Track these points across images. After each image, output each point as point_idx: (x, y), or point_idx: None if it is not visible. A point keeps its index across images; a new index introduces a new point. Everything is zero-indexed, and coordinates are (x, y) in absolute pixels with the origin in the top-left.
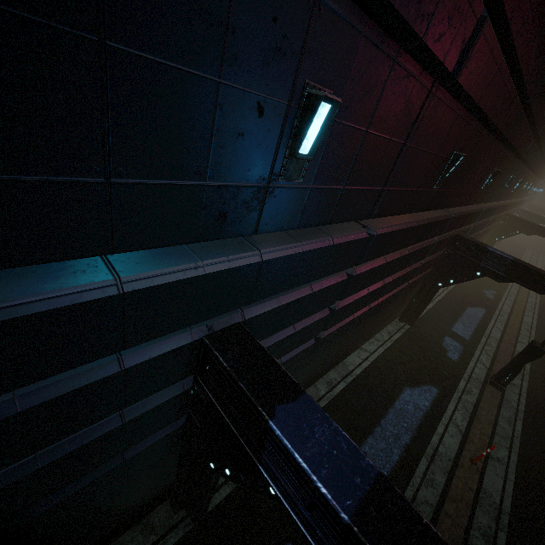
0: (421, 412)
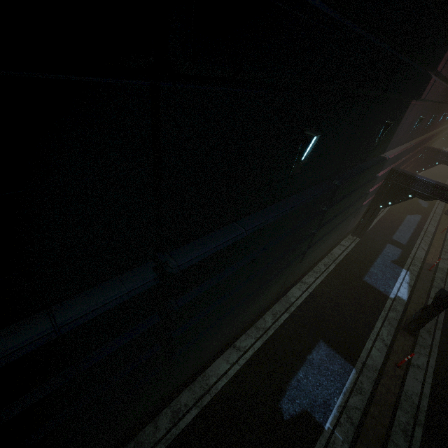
0: (417, 221)
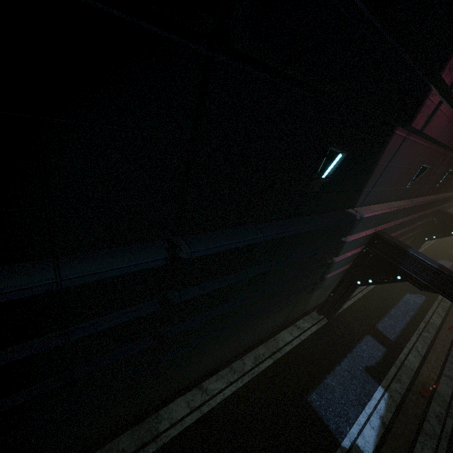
0: (418, 305)
